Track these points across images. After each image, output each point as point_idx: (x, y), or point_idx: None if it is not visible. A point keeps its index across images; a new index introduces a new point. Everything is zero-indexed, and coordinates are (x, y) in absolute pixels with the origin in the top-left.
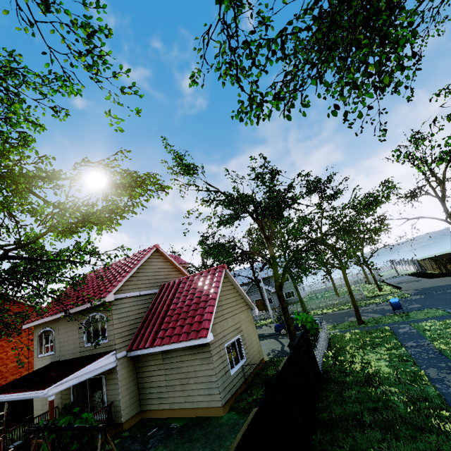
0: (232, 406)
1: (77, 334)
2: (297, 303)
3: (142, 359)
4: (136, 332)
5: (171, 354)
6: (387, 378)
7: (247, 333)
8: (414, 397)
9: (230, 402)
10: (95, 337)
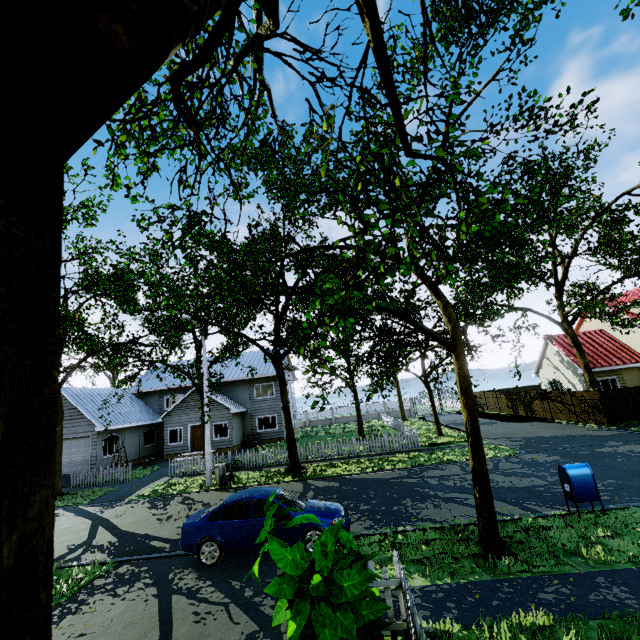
0: None
1: None
2: (279, 441)
3: None
4: None
5: None
6: None
7: None
8: None
9: None
10: None
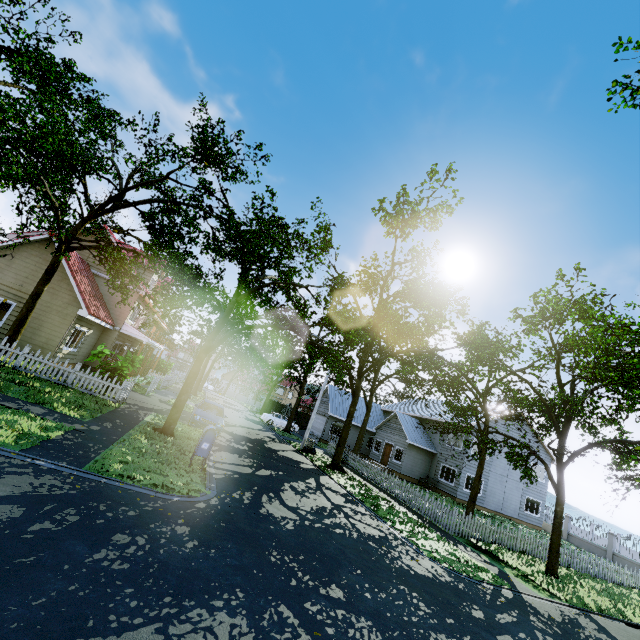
0: None
1: None
2: (448, 498)
3: None
4: None
5: None
6: None
7: (38, 316)
8: None
9: None
10: None
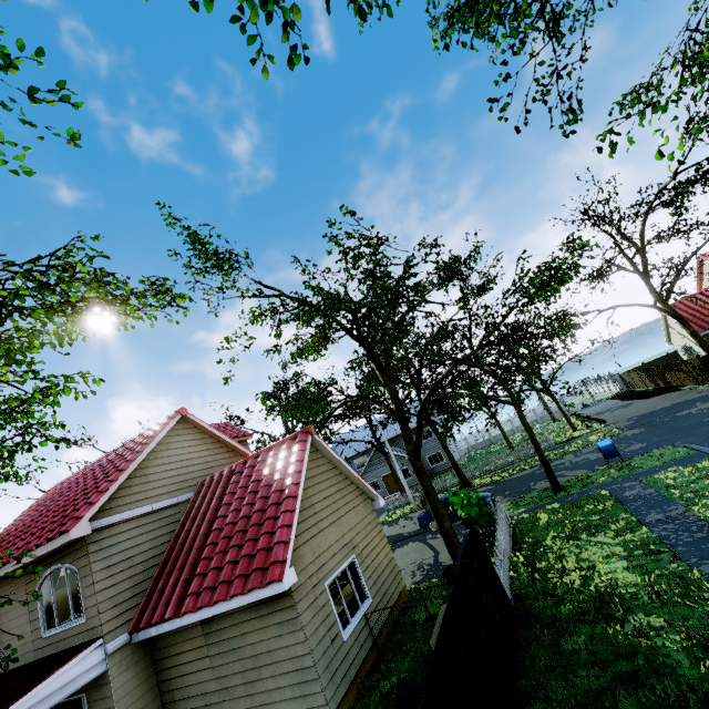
0: (353, 708)
1: (27, 614)
2: (450, 470)
3: (165, 641)
4: (149, 587)
5: (220, 624)
6: (637, 597)
7: (369, 547)
8: (701, 635)
9: (347, 701)
10: (78, 607)
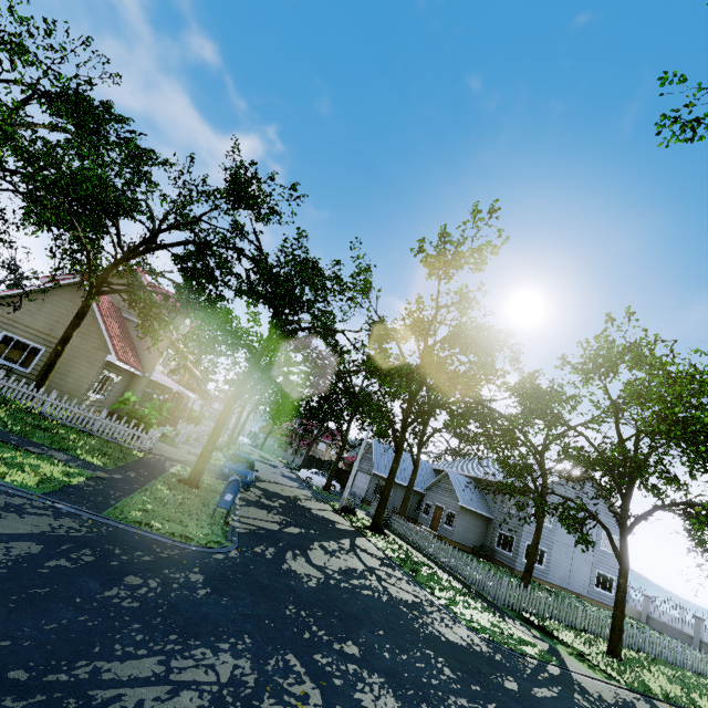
0: None
1: None
2: (505, 569)
3: None
4: None
5: None
6: None
7: (66, 361)
8: None
9: None
10: None
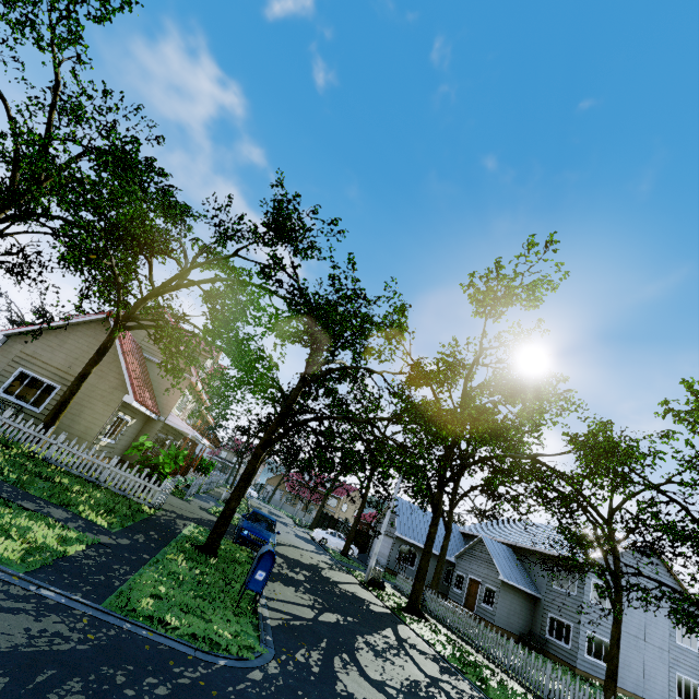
0: None
1: None
2: (564, 667)
3: None
4: None
5: None
6: None
7: (81, 401)
8: None
9: None
10: None
